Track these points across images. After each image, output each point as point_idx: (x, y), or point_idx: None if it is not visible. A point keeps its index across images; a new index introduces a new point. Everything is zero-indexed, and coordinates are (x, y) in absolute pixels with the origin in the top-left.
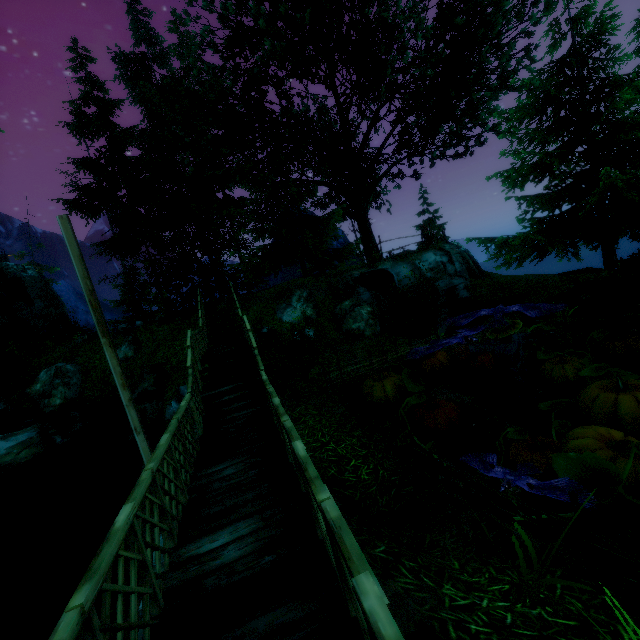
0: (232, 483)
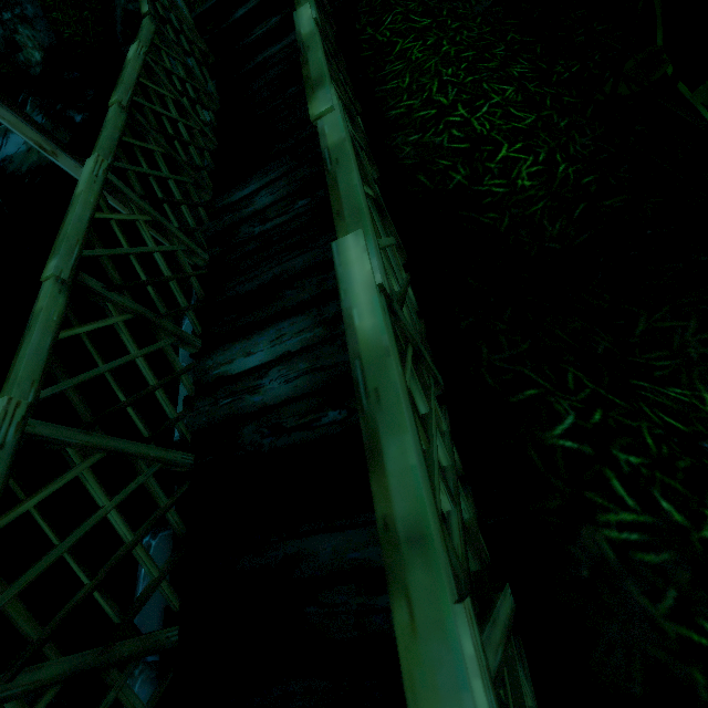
0: (269, 229)
